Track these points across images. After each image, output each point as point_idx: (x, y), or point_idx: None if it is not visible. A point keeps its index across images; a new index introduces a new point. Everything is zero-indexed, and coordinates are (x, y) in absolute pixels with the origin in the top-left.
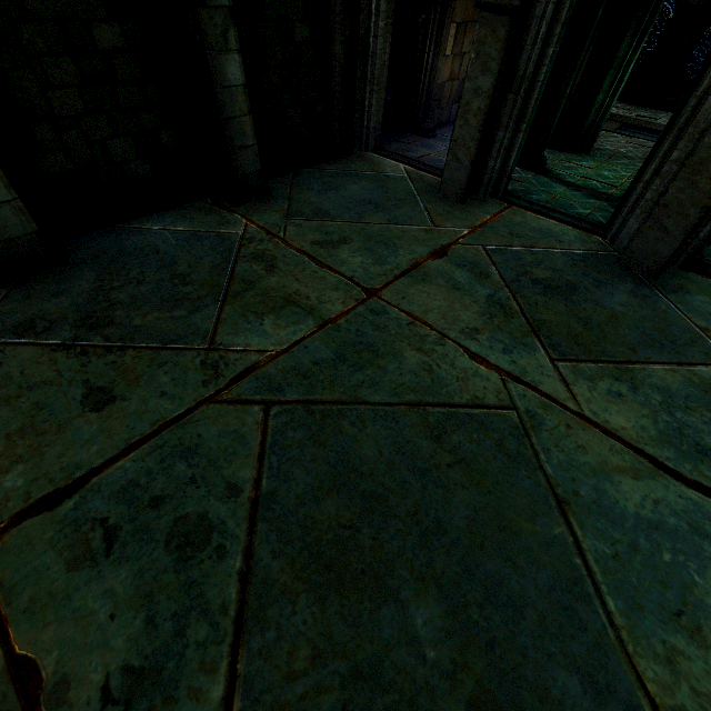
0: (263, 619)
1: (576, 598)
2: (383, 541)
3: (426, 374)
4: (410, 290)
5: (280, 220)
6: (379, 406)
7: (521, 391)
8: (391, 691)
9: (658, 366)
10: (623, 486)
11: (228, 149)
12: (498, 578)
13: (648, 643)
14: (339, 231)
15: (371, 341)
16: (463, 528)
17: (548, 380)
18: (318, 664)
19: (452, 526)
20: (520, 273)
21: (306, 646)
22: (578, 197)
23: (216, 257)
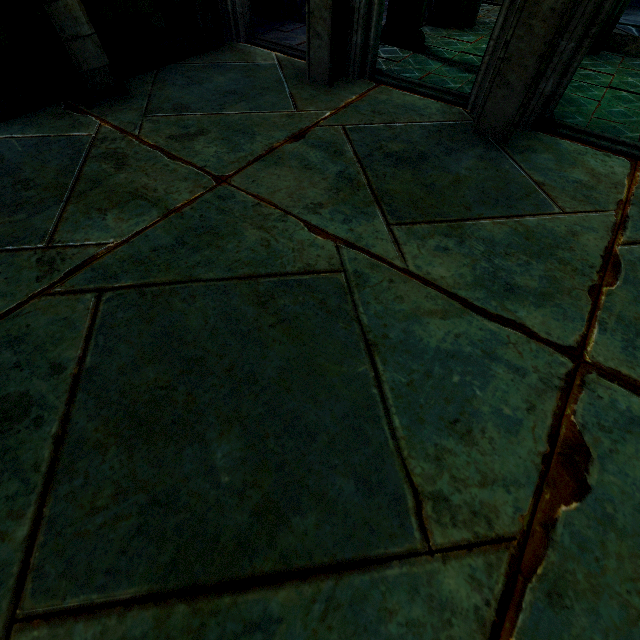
0: (73, 470)
1: (366, 420)
2: (197, 395)
3: (263, 249)
4: (261, 174)
5: (137, 118)
6: (212, 281)
7: (353, 255)
8: (184, 511)
9: (488, 220)
10: (431, 326)
11: (61, 40)
12: (298, 413)
13: (422, 448)
14: (197, 124)
15: (214, 225)
16: (274, 376)
17: (381, 243)
18: (119, 500)
19: (264, 376)
20: (374, 149)
21: (110, 486)
22: (452, 72)
23: (63, 160)
